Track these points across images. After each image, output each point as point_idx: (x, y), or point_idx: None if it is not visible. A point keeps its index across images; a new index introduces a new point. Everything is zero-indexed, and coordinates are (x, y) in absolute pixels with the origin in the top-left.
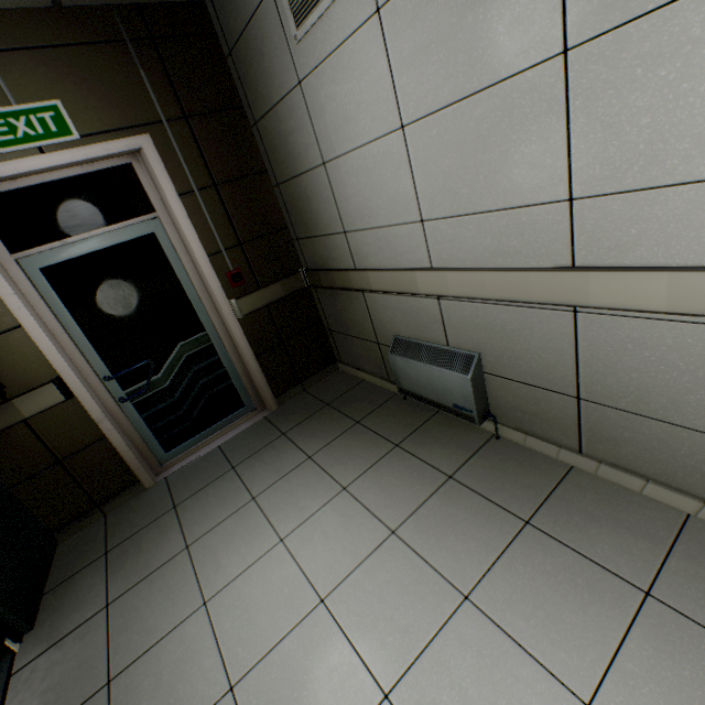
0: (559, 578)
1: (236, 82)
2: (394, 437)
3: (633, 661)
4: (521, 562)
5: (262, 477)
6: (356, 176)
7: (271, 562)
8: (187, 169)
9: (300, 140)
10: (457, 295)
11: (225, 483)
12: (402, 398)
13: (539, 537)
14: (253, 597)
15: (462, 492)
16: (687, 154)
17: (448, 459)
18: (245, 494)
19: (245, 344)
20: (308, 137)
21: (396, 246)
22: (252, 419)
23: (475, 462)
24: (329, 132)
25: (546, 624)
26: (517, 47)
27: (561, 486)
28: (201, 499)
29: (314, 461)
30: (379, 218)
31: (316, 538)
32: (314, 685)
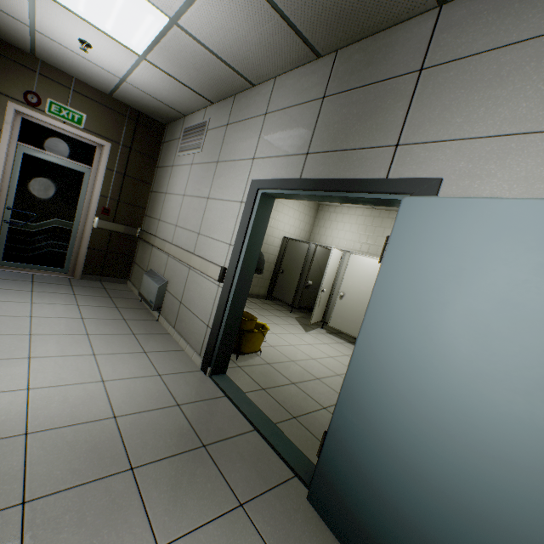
0: (124, 342)
1: (161, 151)
2: (119, 306)
3: (121, 355)
4: (118, 337)
5: (44, 289)
6: (171, 202)
7: (20, 304)
8: (118, 163)
9: (165, 182)
10: (172, 254)
11: (23, 283)
12: (140, 301)
13: (133, 337)
14: (2, 306)
15: (123, 323)
16: (213, 231)
17: (131, 317)
18: (30, 288)
19: (88, 239)
20: (167, 182)
21: (168, 231)
22: (62, 276)
23: (140, 321)
24: (172, 185)
25: (106, 345)
26: (204, 192)
27: (159, 334)
28: (5, 281)
29: (75, 295)
30: (169, 219)
31: (49, 308)
32: (5, 325)
